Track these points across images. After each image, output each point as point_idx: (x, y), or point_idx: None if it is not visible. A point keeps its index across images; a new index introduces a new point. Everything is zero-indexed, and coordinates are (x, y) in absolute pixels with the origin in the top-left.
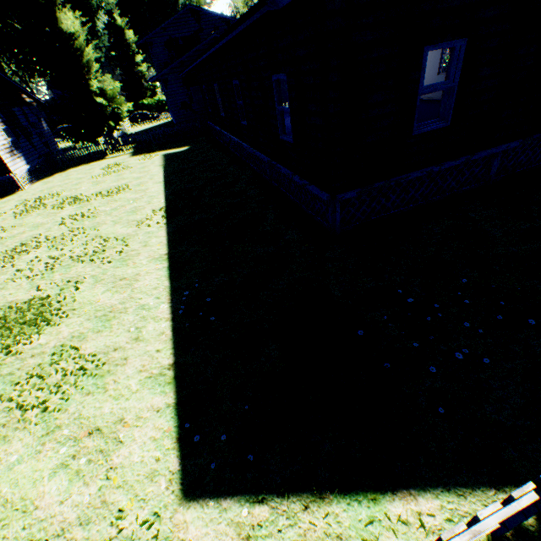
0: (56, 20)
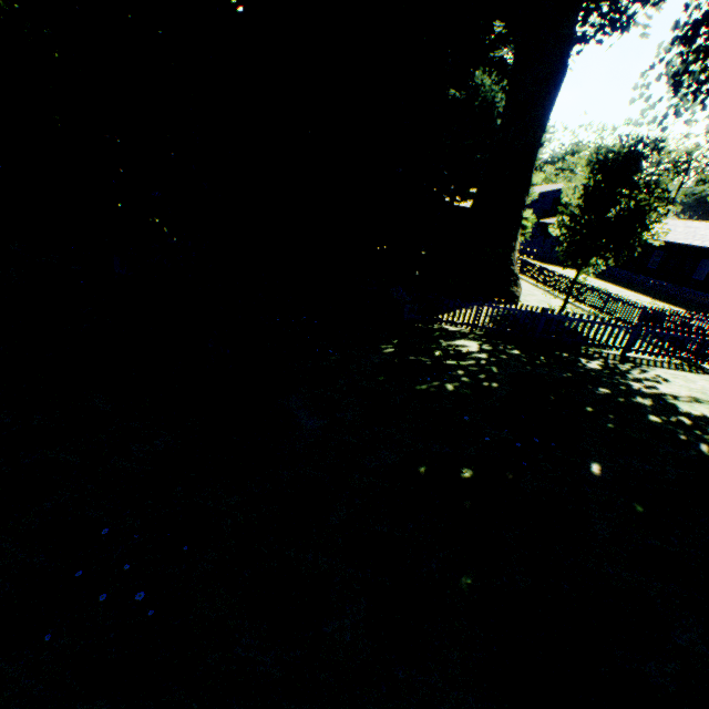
0: None
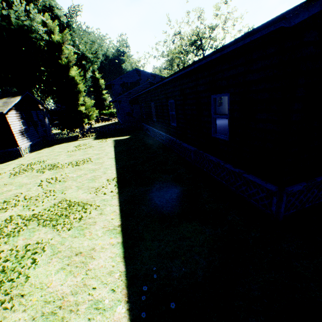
0: (66, 71)
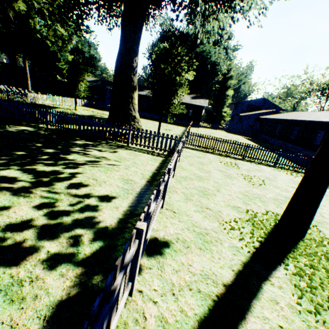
0: (226, 91)
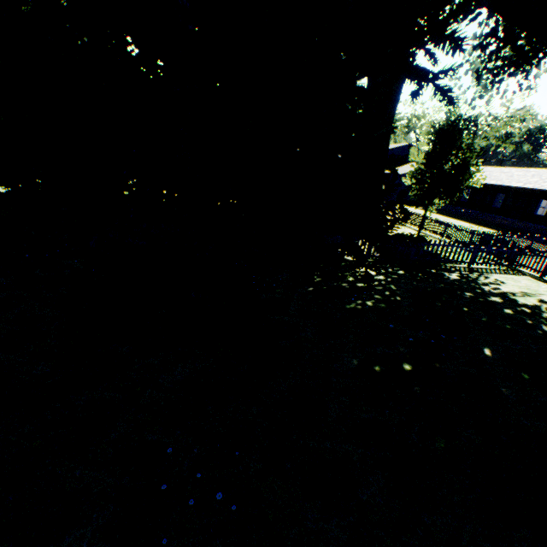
0: None
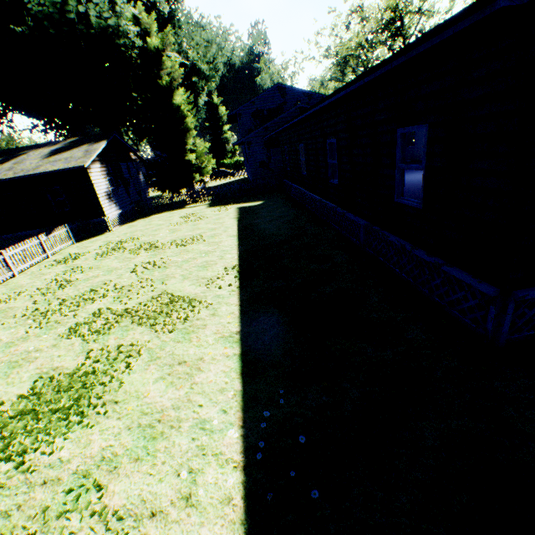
0: (168, 97)
